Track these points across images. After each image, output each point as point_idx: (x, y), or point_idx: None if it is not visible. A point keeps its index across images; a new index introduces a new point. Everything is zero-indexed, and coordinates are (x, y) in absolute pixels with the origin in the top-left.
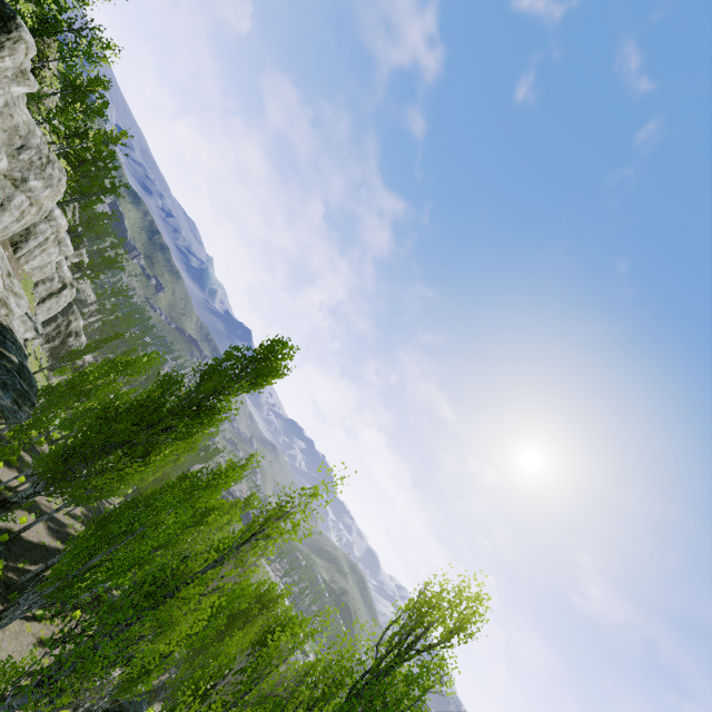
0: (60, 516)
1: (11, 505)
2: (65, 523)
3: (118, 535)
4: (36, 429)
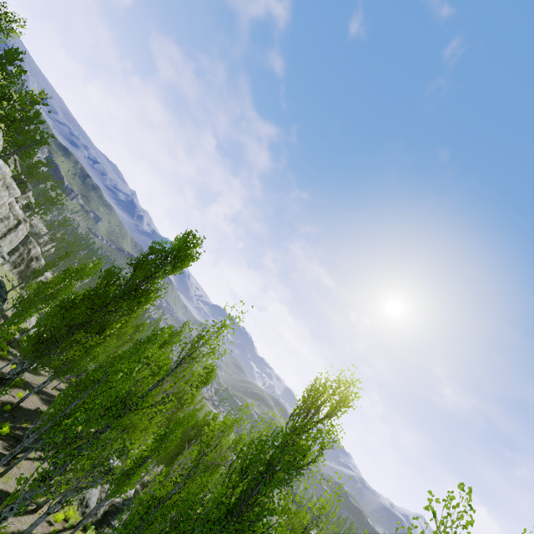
0: (49, 391)
1: (6, 381)
2: (54, 395)
3: (88, 384)
4: (15, 325)
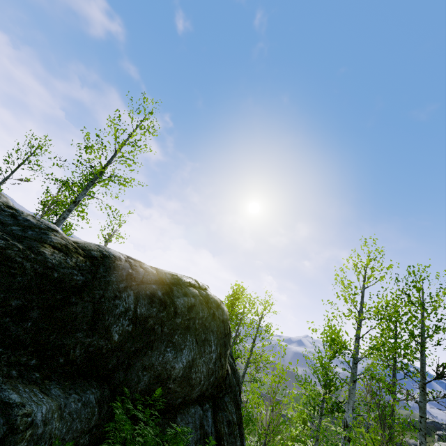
0: None
1: None
2: None
3: None
4: None
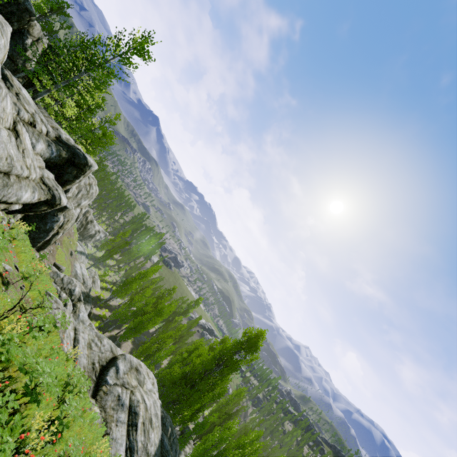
0: None
1: None
2: None
3: None
4: None
